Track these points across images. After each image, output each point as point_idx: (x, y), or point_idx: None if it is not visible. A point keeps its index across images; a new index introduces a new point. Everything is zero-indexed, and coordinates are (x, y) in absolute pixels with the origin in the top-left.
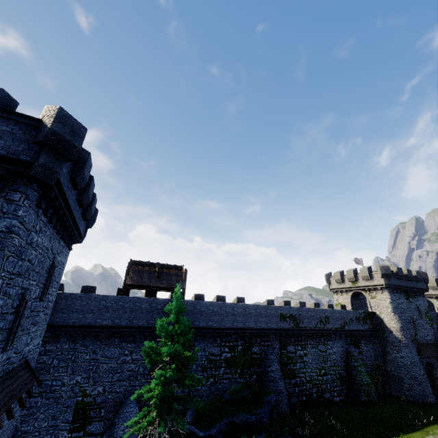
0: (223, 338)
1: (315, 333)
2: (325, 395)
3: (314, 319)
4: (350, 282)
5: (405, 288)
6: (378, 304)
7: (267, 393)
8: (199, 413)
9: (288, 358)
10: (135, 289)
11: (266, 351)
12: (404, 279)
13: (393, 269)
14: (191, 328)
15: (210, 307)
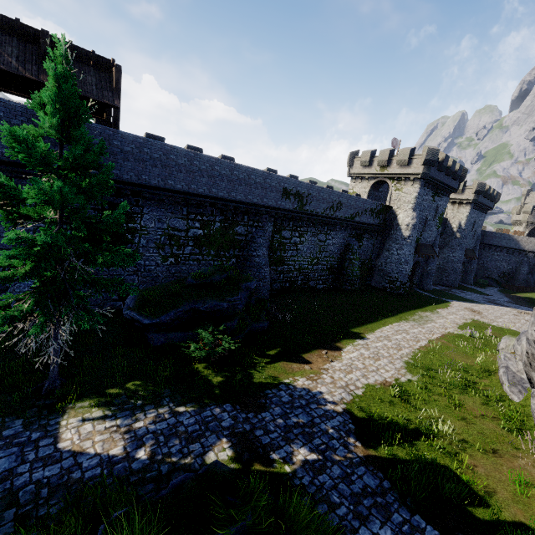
0: (192, 208)
1: (320, 220)
2: (310, 283)
3: (325, 203)
4: (378, 167)
5: (439, 183)
6: (400, 198)
7: (248, 280)
8: (145, 297)
9: (280, 244)
10: (2, 90)
11: (254, 233)
12: (444, 172)
13: (440, 157)
14: (135, 185)
15: (171, 156)
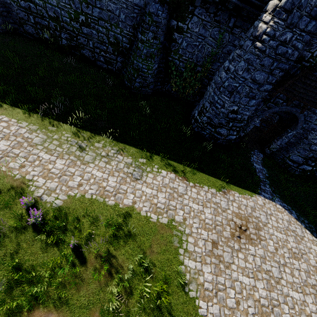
0: None
1: None
2: (83, 51)
3: None
4: None
5: None
6: None
7: None
8: None
9: None
10: None
11: None
12: None
13: None
14: None
15: None
